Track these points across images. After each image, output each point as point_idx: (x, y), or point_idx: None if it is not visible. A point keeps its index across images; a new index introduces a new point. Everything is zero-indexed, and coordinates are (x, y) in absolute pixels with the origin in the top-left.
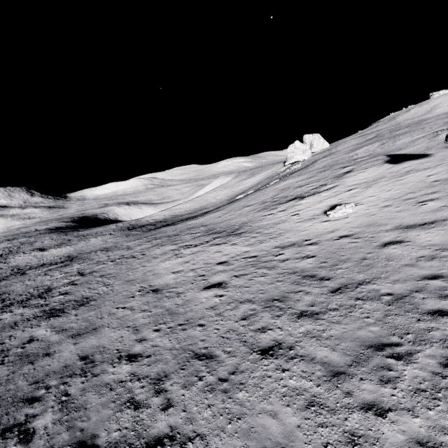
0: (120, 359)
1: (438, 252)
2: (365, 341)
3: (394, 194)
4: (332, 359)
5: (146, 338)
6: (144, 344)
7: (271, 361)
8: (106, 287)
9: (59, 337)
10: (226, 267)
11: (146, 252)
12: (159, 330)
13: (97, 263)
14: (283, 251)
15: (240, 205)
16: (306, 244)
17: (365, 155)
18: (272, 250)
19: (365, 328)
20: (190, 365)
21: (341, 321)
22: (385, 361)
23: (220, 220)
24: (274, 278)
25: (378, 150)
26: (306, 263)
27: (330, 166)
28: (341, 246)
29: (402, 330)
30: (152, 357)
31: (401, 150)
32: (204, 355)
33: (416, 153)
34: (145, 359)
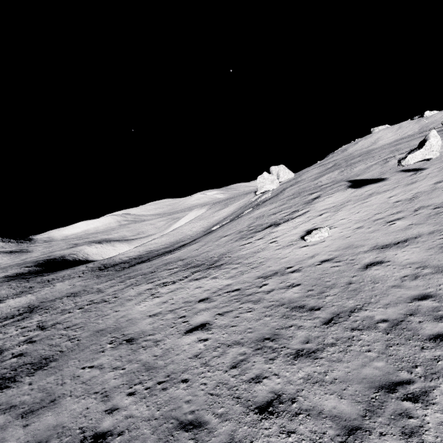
0: (83, 442)
1: (419, 270)
2: (374, 382)
3: (363, 215)
4: (342, 410)
5: (118, 406)
6: (115, 415)
7: (273, 422)
8: (70, 341)
9: (4, 418)
10: (208, 304)
11: (119, 294)
12: (134, 393)
13: (62, 312)
14: (266, 281)
15: (217, 236)
16: (289, 272)
17: (329, 182)
18: (255, 281)
19: (369, 365)
20: (174, 441)
21: (342, 358)
22: (401, 406)
23: (197, 253)
24: (261, 313)
25: (339, 176)
26: (292, 293)
27: (298, 194)
28: (325, 271)
29: (409, 363)
30: (126, 434)
31: (359, 176)
32: (191, 423)
33: (373, 178)
34: (117, 438)
